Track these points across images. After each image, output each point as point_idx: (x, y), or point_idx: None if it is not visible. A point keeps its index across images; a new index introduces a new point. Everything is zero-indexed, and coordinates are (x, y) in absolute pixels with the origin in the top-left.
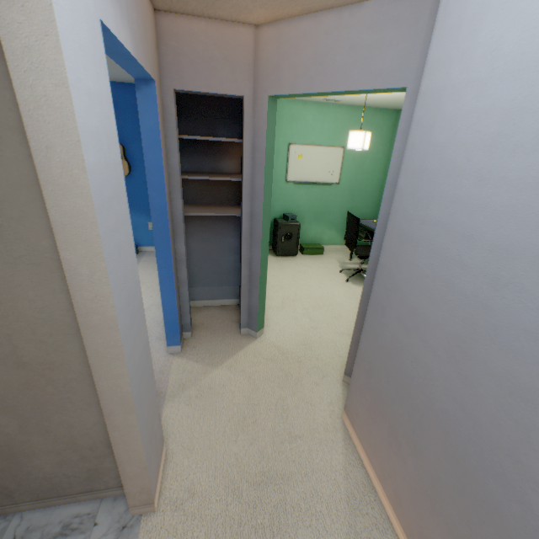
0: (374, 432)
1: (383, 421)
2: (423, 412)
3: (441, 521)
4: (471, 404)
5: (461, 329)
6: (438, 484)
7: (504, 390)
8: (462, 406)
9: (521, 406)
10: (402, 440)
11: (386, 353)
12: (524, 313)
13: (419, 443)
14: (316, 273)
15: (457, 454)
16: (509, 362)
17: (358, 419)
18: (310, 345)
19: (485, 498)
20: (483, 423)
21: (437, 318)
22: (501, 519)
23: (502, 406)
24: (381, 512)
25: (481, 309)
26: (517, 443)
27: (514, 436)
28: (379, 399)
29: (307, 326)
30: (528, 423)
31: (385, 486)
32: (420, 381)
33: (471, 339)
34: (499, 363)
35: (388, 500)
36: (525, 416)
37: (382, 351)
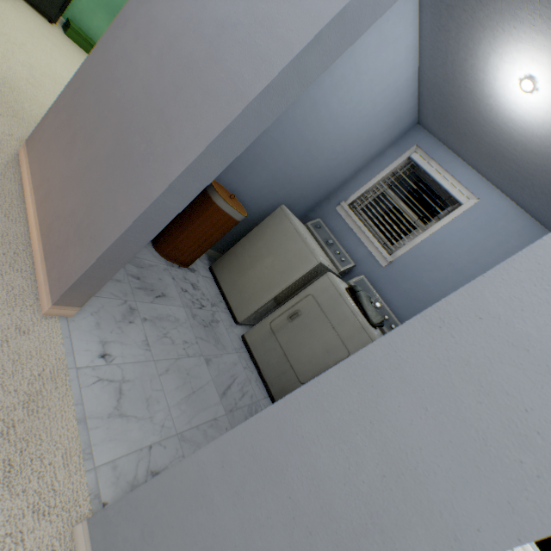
0: (53, 148)
1: (69, 133)
2: (113, 108)
3: (81, 190)
4: (154, 86)
5: (180, 29)
6: (94, 162)
7: (182, 68)
8: (148, 90)
9: (186, 75)
10: (80, 142)
11: (107, 66)
12: (223, 9)
13: (96, 136)
14: (73, 61)
15: (124, 130)
16: (196, 46)
17: (40, 144)
18: (14, 88)
19: (126, 152)
20: (156, 97)
21: (168, 23)
22: (130, 161)
23: (174, 79)
24: (21, 213)
25: (201, 10)
26: (169, 102)
27: (170, 98)
28: (76, 114)
29: (23, 76)
30: (183, 85)
31: (39, 193)
32: (125, 82)
33: (182, 35)
34: (190, 48)
35: (36, 204)
36: (184, 81)
37: (104, 65)
